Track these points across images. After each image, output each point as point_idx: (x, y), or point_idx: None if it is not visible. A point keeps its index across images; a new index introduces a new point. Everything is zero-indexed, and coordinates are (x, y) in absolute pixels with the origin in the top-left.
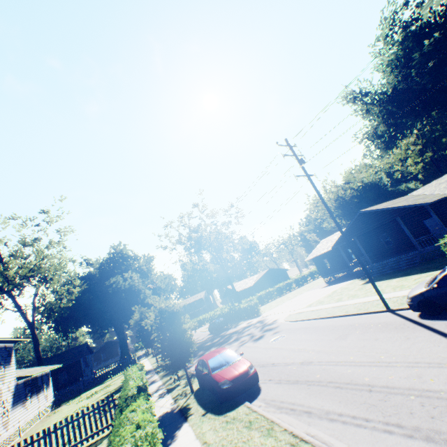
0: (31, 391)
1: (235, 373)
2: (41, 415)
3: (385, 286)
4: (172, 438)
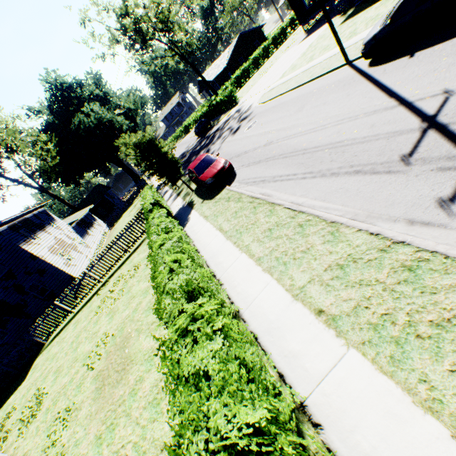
0: (86, 227)
1: (215, 172)
2: (106, 235)
3: (360, 23)
4: (187, 221)
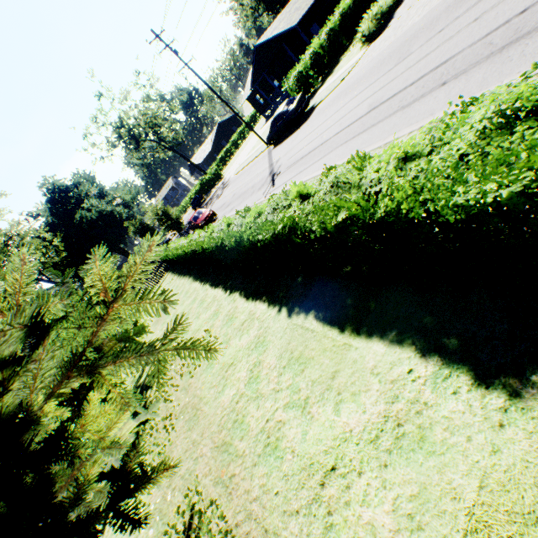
0: None
1: (205, 217)
2: None
3: None
4: None
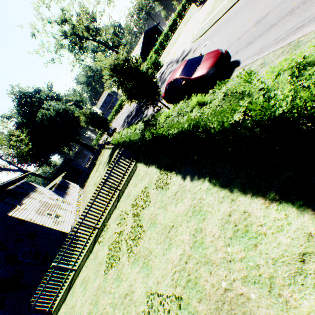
0: (64, 189)
1: (213, 60)
2: (81, 193)
3: None
4: None
